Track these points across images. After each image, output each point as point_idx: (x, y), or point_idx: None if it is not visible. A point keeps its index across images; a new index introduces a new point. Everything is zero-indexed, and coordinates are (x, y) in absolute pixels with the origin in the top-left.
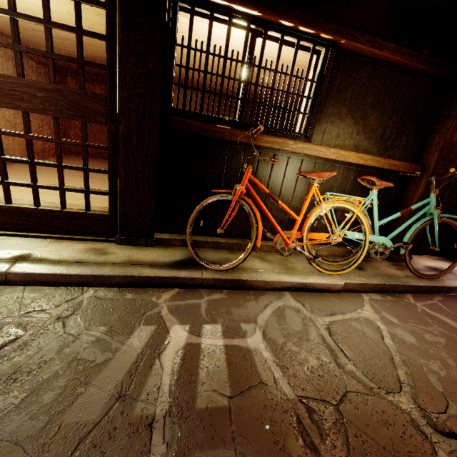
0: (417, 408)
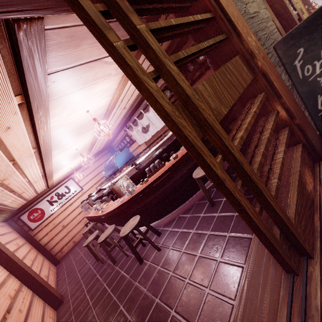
0: None
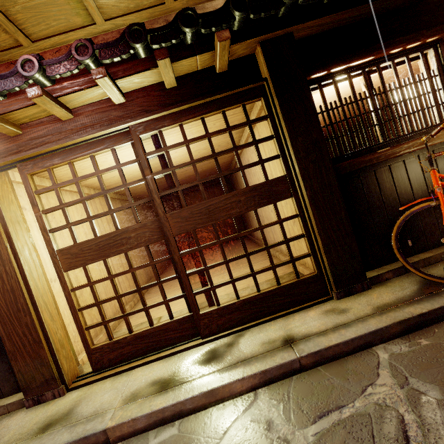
0: None
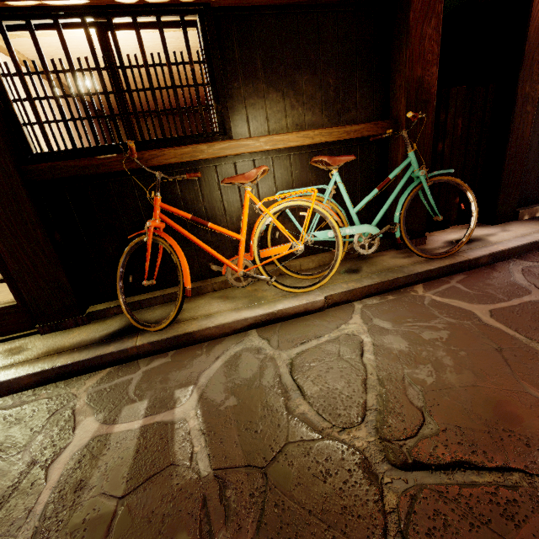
0: (377, 441)
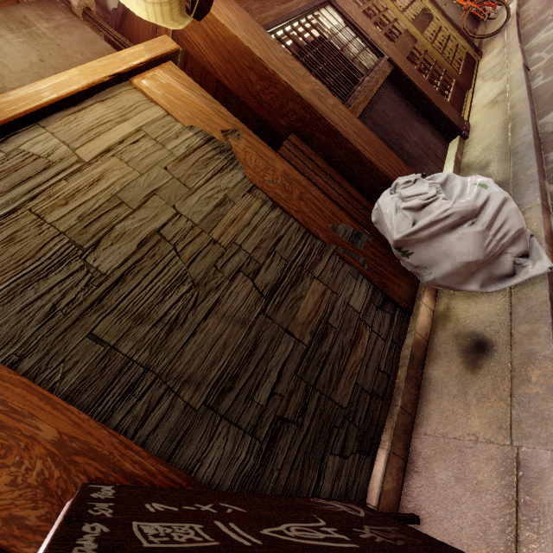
0: None
